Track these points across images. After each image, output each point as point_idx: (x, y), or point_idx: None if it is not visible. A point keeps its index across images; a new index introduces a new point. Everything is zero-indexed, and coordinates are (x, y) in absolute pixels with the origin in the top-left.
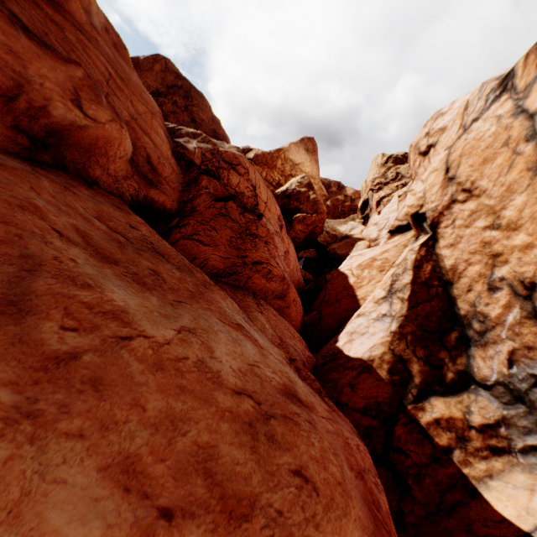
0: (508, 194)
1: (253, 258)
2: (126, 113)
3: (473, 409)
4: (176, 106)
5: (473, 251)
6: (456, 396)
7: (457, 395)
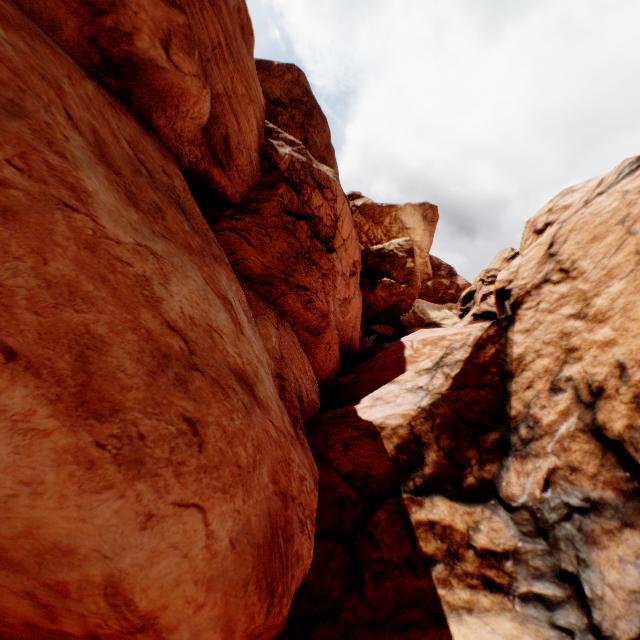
0: (607, 279)
1: (300, 280)
2: (221, 86)
3: (483, 527)
4: (292, 121)
5: (548, 341)
6: (468, 506)
7: (470, 505)
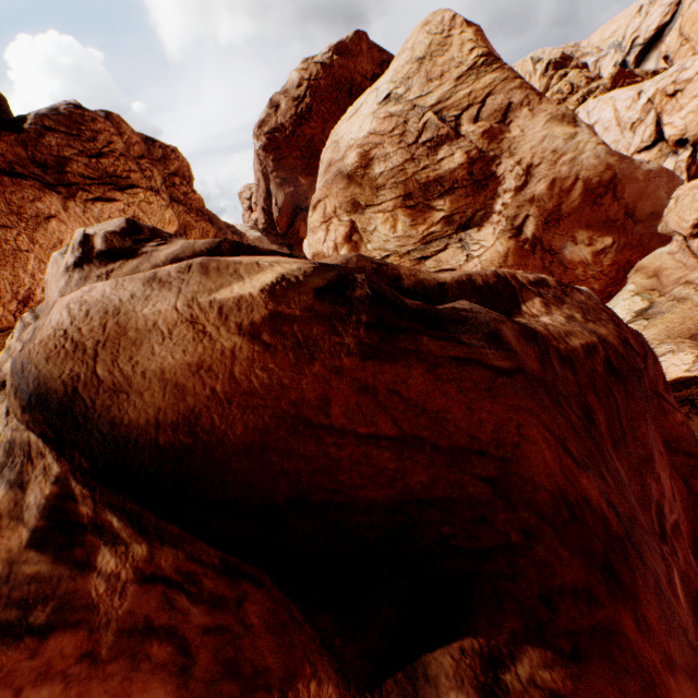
0: None
1: None
2: None
3: None
4: None
5: None
6: None
7: None
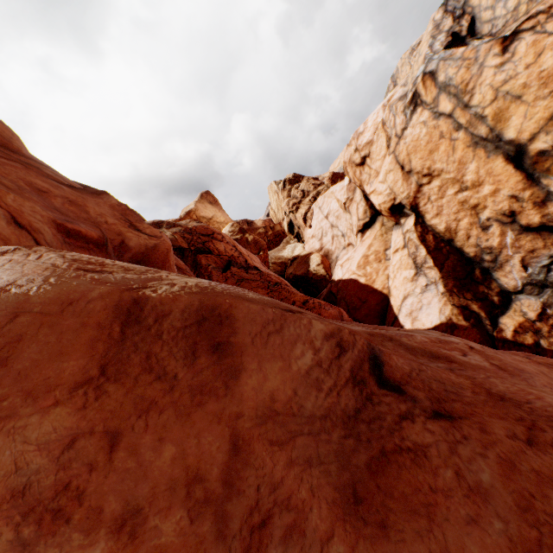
0: (462, 166)
1: (299, 300)
2: None
3: (524, 310)
4: None
5: (456, 211)
6: (510, 309)
7: (510, 308)
